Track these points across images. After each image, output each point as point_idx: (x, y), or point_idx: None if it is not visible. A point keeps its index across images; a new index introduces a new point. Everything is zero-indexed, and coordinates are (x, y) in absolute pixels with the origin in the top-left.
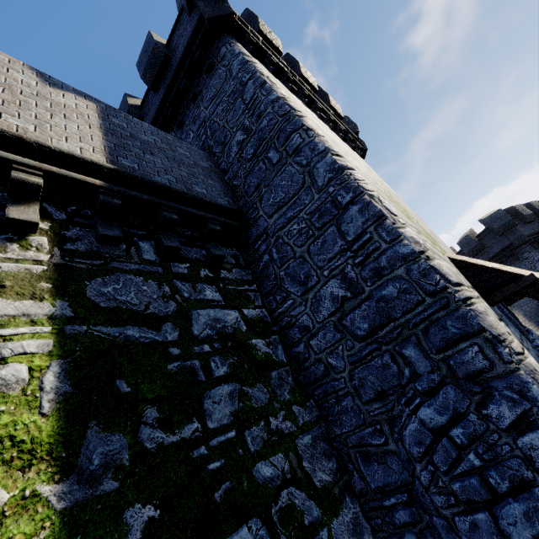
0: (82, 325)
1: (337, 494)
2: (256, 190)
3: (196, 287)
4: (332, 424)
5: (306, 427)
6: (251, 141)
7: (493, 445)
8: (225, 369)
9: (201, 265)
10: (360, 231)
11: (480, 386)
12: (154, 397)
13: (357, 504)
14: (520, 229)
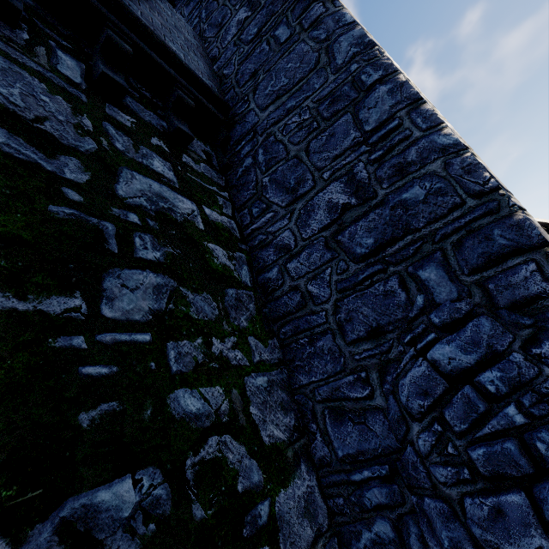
0: None
1: (290, 459)
2: (251, 78)
3: (140, 148)
4: (297, 371)
5: (262, 366)
6: (256, 18)
7: (547, 395)
8: (157, 255)
9: (156, 133)
10: (386, 117)
11: (531, 317)
12: None
13: (314, 476)
14: None
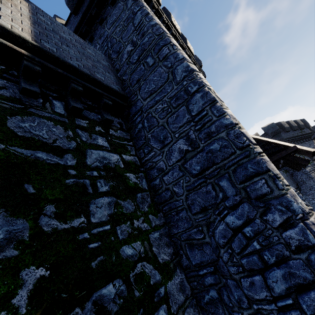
0: (0, 144)
1: (172, 267)
2: (137, 83)
3: (92, 136)
4: (172, 227)
5: (156, 228)
6: (136, 51)
7: (268, 236)
8: (107, 188)
9: (97, 124)
10: (201, 109)
11: (263, 203)
12: (53, 198)
13: (183, 274)
14: (282, 135)
